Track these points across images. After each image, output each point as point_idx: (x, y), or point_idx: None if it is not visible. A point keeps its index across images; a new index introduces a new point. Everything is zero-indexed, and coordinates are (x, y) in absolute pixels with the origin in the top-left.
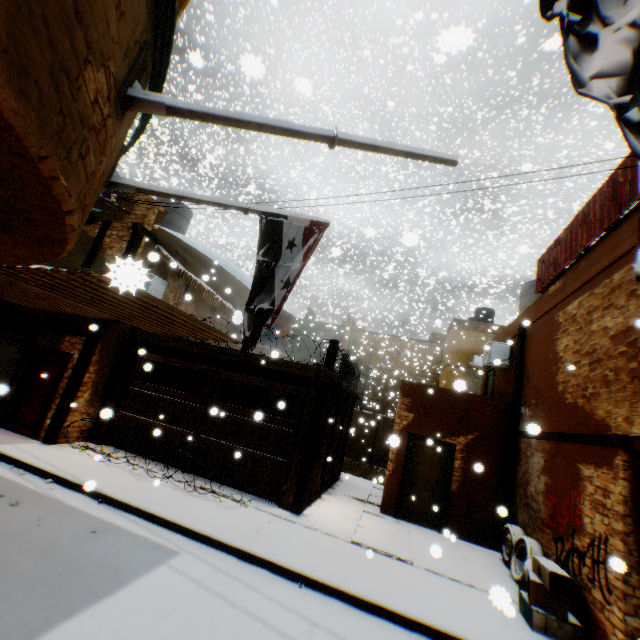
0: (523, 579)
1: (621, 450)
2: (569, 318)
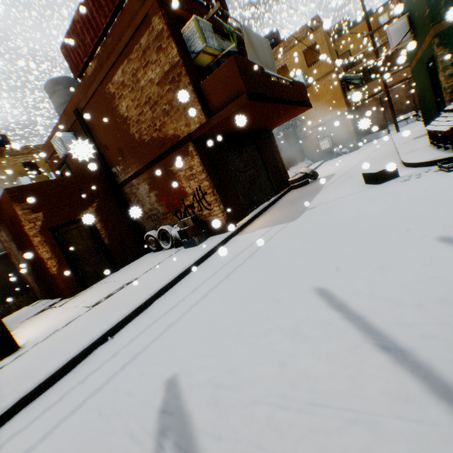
0: (176, 240)
1: (191, 142)
2: (121, 86)
